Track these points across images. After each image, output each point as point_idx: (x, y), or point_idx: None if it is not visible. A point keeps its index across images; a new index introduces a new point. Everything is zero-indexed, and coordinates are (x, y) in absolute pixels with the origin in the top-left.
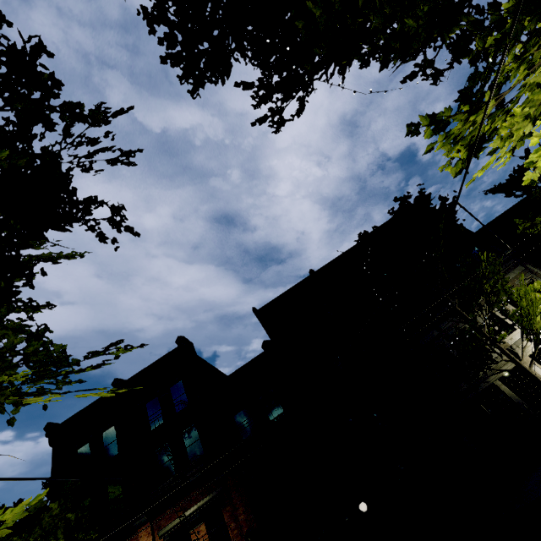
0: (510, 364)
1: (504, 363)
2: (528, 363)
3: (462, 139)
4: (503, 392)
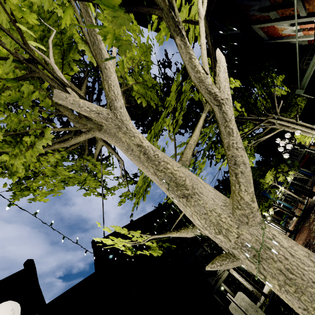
0: (225, 273)
1: (223, 273)
2: (232, 272)
3: (220, 153)
4: (225, 289)
